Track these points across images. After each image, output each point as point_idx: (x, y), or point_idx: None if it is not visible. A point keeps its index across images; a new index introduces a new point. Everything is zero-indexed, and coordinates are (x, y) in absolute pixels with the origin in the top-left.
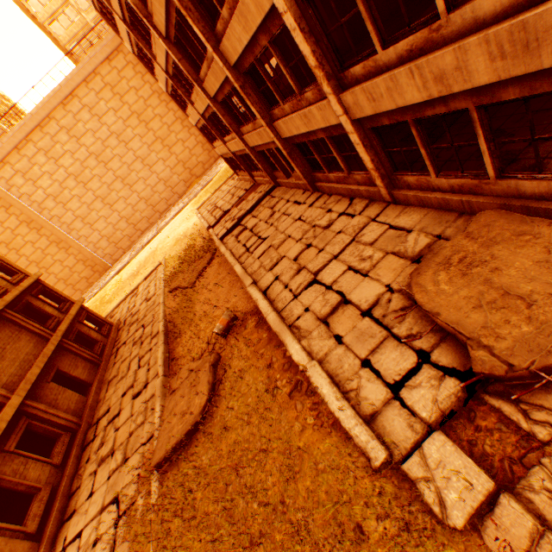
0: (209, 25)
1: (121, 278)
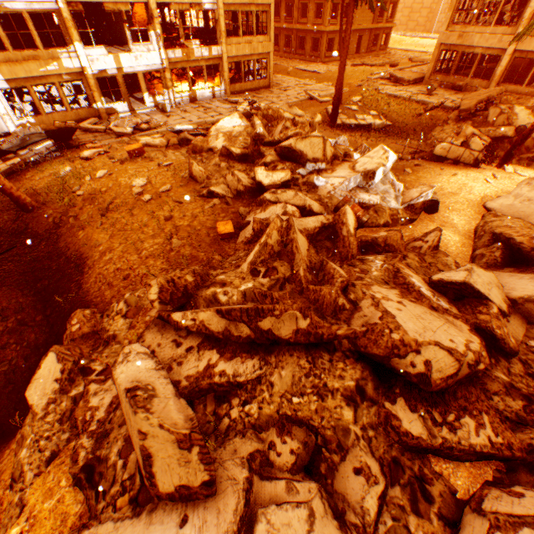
0: None
1: (418, 41)
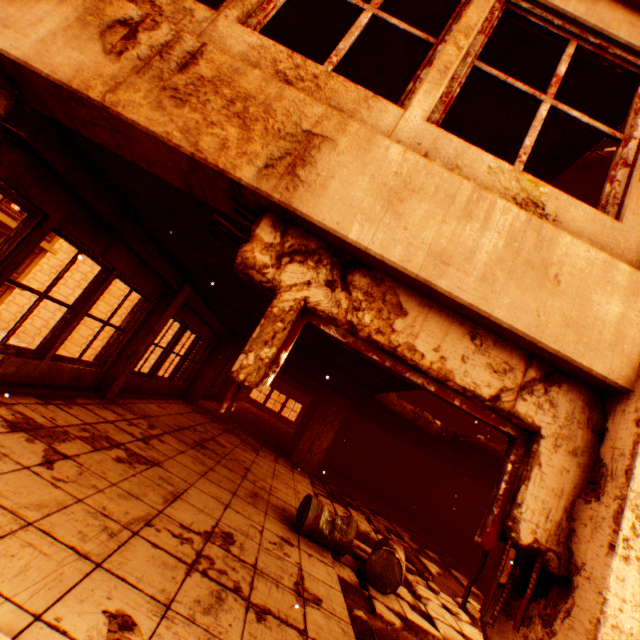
0: None
1: None
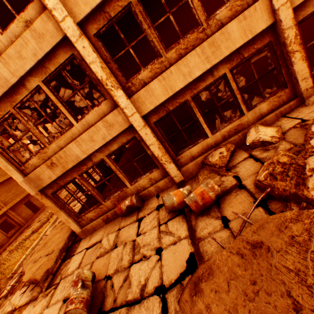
0: None
1: None
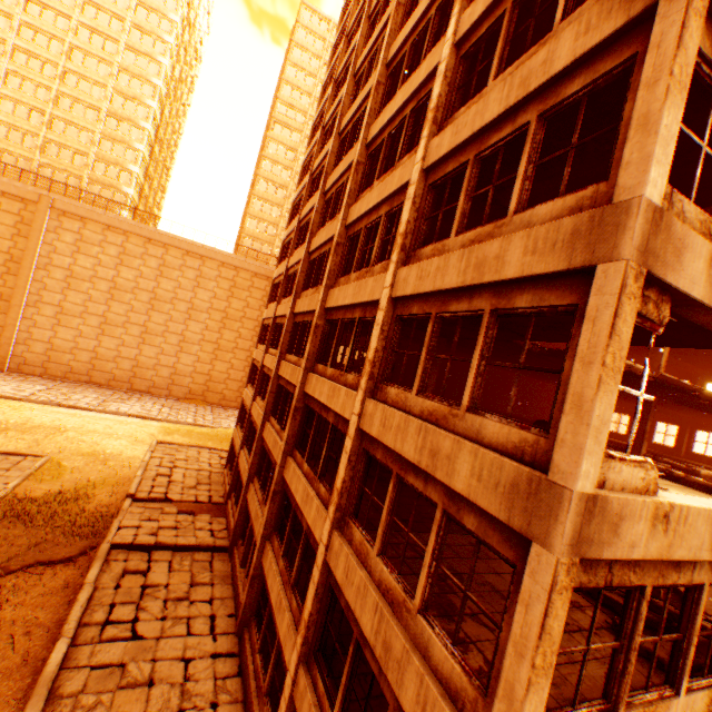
0: (297, 438)
1: None
